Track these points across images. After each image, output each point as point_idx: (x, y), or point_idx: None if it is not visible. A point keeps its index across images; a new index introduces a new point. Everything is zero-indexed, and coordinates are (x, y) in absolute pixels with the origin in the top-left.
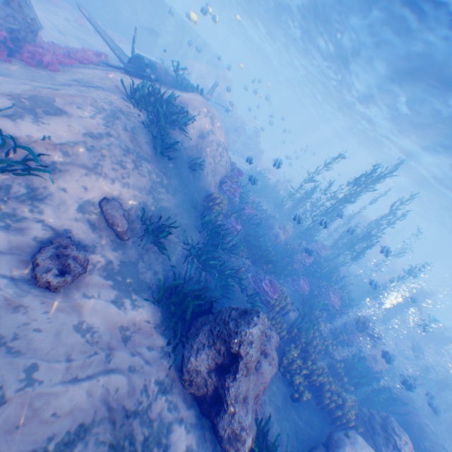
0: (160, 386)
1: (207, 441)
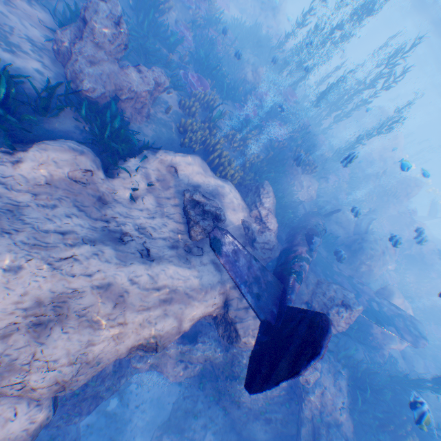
0: (30, 41)
1: (64, 88)
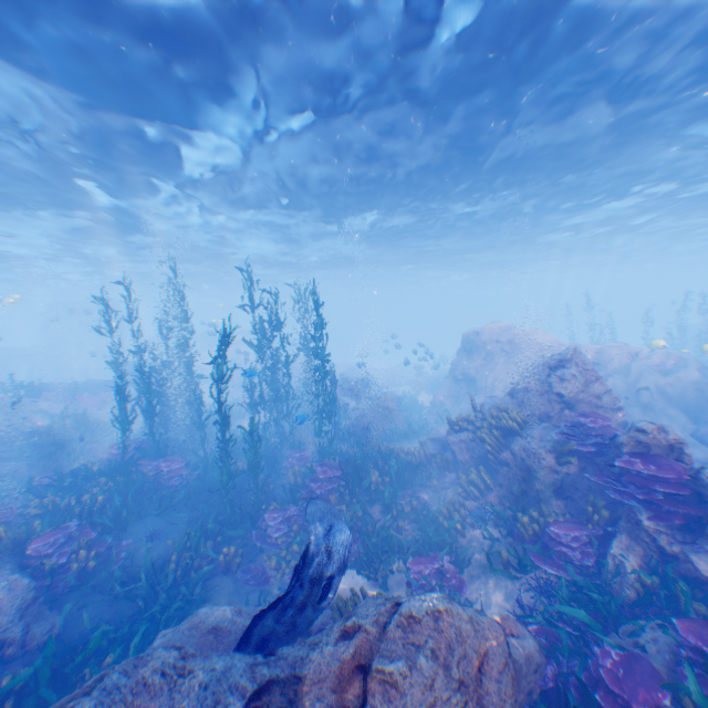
0: None
1: None
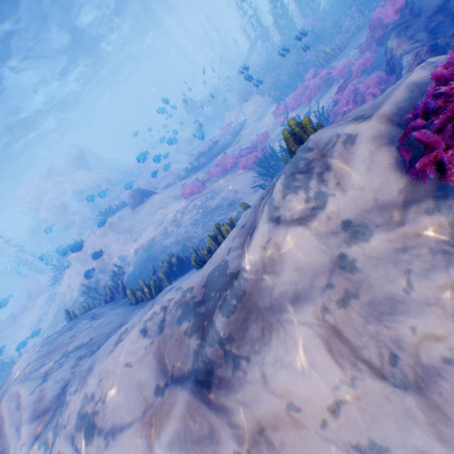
0: None
1: None
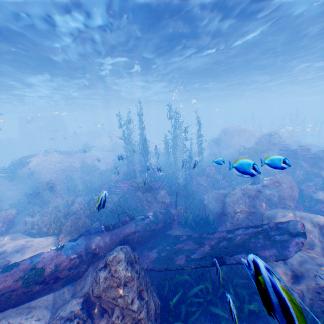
0: None
1: None
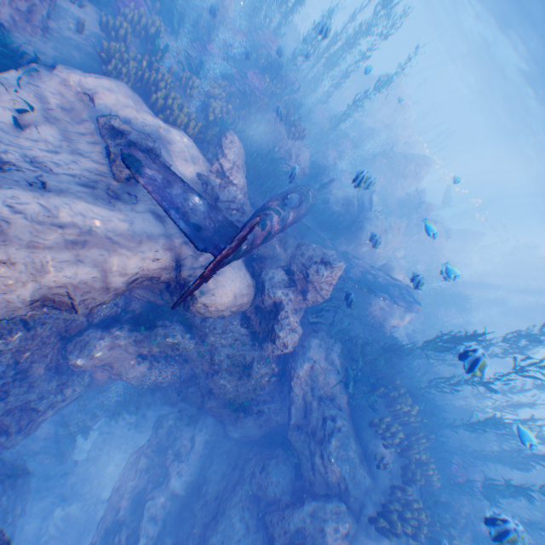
0: None
1: None
